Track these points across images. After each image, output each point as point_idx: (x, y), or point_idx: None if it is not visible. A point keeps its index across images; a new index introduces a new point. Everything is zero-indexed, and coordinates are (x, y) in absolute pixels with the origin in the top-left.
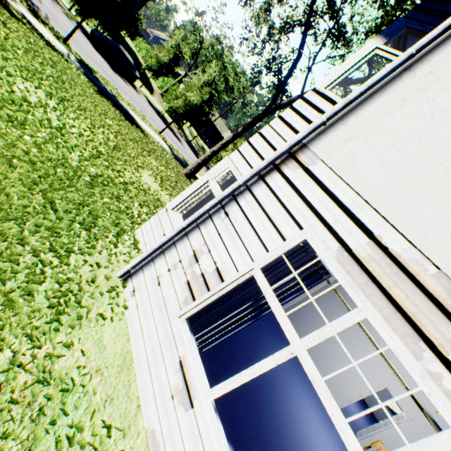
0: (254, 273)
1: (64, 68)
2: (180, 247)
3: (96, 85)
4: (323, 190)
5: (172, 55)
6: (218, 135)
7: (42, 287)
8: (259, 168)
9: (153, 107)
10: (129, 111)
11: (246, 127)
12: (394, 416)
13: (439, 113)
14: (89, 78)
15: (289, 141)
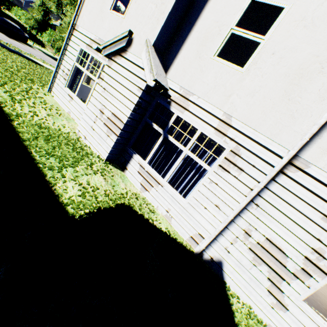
0: (75, 64)
1: None
2: (59, 73)
3: (5, 48)
4: (81, 34)
5: (42, 12)
6: None
7: (24, 86)
8: (67, 37)
9: (49, 56)
10: (32, 59)
11: None
12: None
13: (94, 1)
14: None
15: (71, 24)
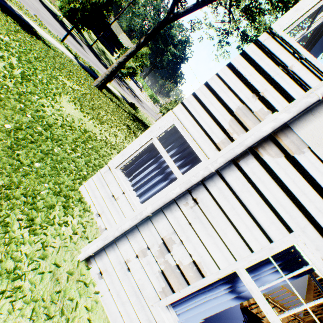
0: (236, 269)
1: None
2: (144, 232)
3: None
4: (315, 188)
5: None
6: (115, 37)
7: None
8: (235, 155)
9: (46, 7)
10: (22, 16)
11: (148, 38)
12: None
13: None
14: None
15: (274, 122)
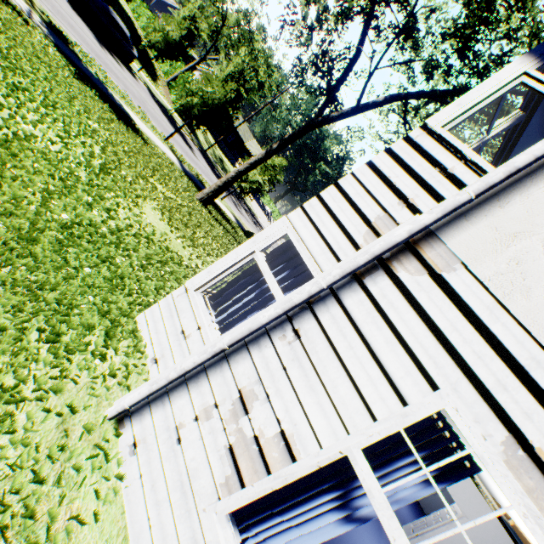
0: (348, 452)
1: (21, 33)
2: (215, 379)
3: (73, 64)
4: (472, 322)
5: (184, 30)
6: (241, 144)
7: None
8: (357, 265)
9: (156, 100)
10: (123, 106)
11: (283, 144)
12: (445, 509)
13: None
14: (63, 52)
15: (410, 225)
